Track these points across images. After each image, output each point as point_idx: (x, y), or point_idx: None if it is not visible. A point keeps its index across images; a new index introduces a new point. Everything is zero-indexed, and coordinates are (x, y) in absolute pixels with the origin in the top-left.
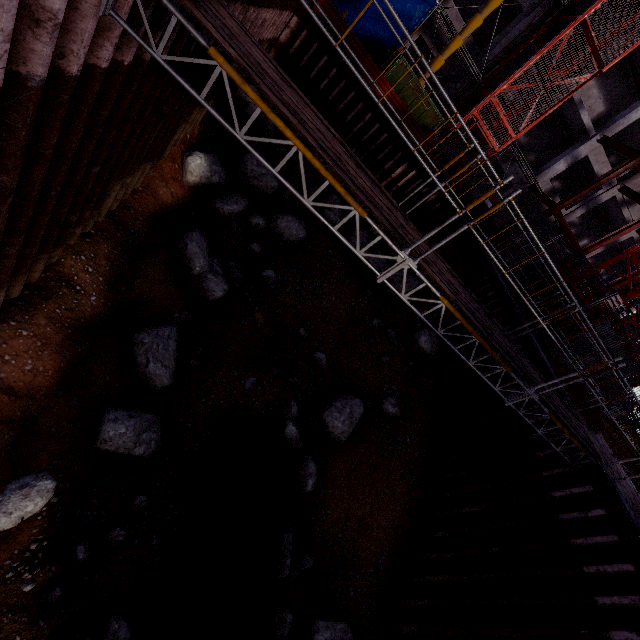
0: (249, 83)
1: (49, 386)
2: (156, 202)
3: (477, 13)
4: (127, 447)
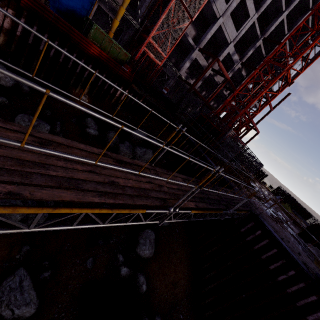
0: None
1: None
2: None
3: None
4: None
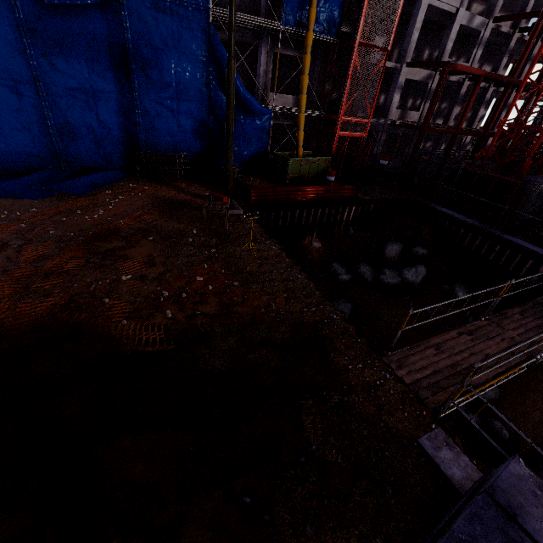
0: None
1: None
2: None
3: (300, 95)
4: None
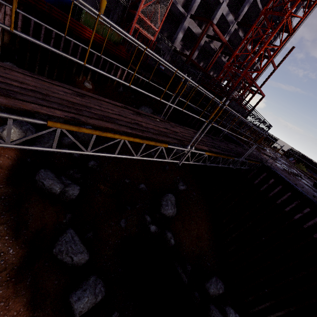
0: (3, 60)
1: (27, 316)
2: (2, 169)
3: None
4: (93, 303)
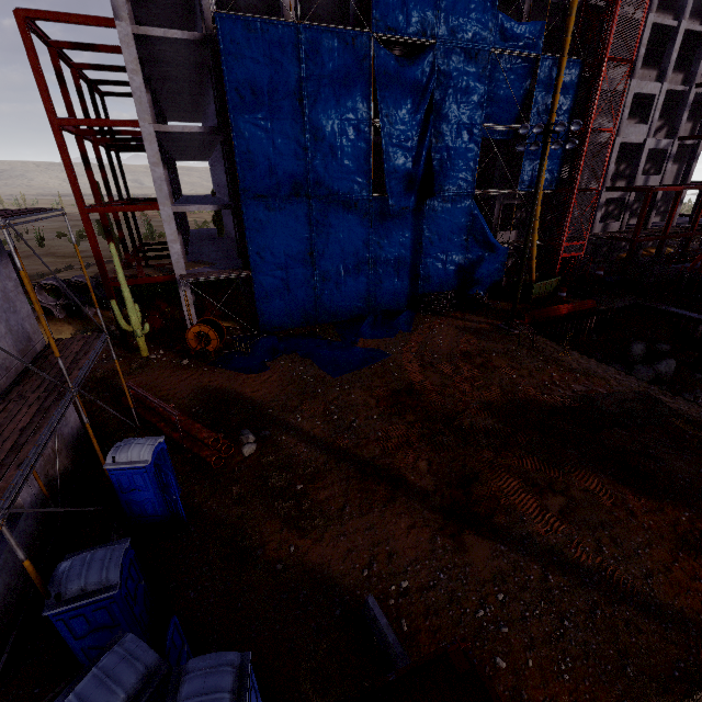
0: None
1: None
2: None
3: (533, 234)
4: None
